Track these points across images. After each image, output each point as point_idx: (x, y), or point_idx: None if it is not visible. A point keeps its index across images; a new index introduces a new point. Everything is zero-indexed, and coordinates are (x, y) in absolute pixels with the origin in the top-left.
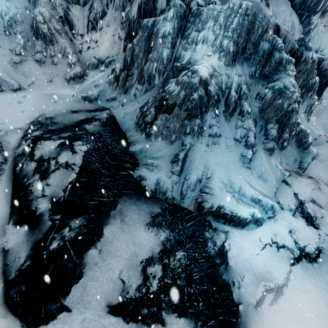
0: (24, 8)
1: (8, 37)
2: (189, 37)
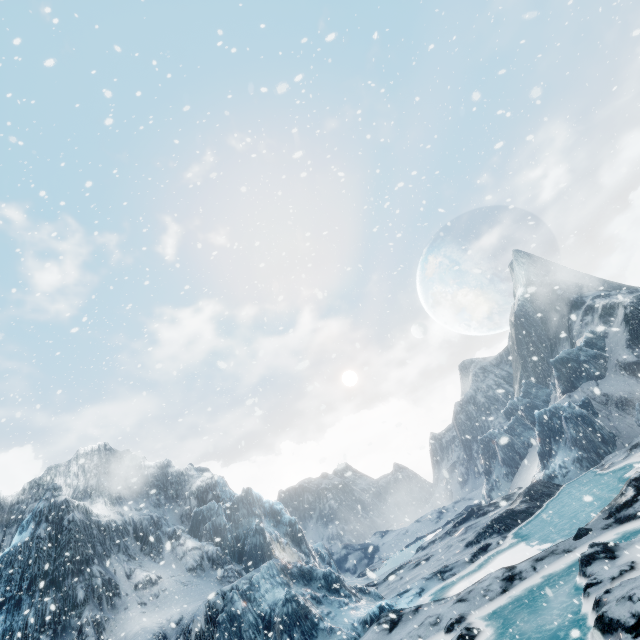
0: None
1: None
2: (256, 598)
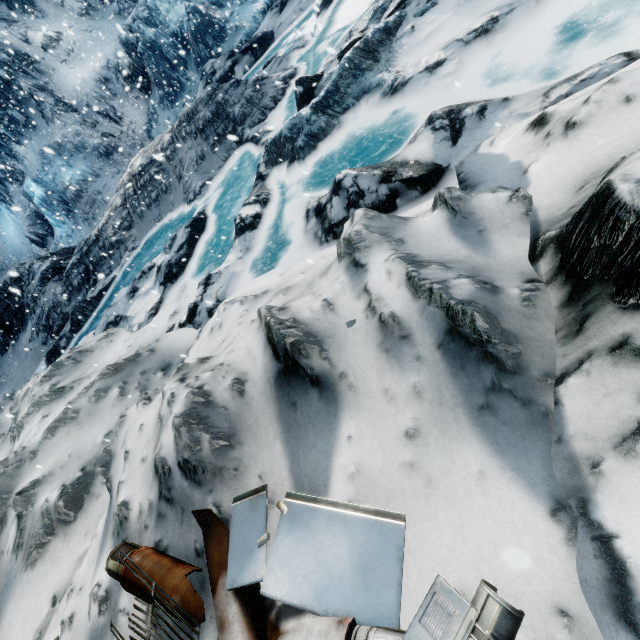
0: (84, 160)
1: (101, 177)
2: (162, 22)
